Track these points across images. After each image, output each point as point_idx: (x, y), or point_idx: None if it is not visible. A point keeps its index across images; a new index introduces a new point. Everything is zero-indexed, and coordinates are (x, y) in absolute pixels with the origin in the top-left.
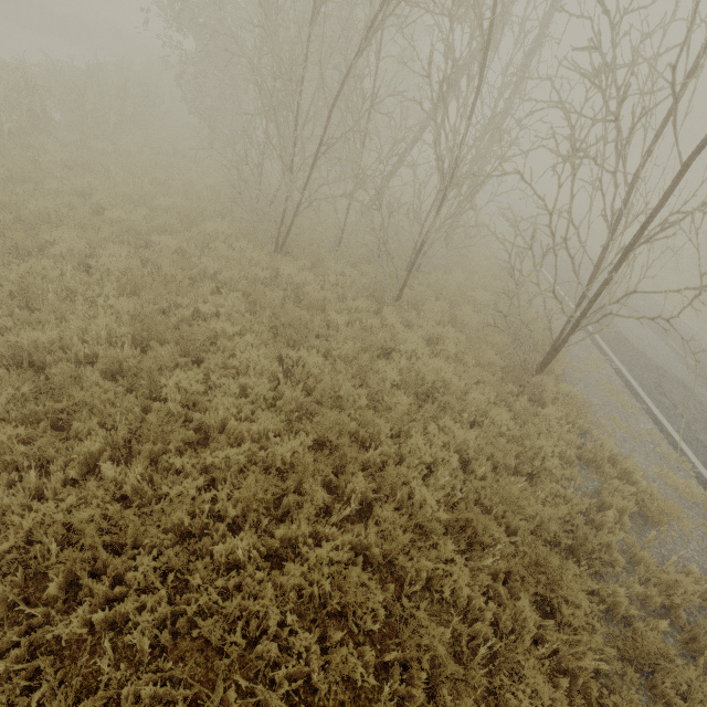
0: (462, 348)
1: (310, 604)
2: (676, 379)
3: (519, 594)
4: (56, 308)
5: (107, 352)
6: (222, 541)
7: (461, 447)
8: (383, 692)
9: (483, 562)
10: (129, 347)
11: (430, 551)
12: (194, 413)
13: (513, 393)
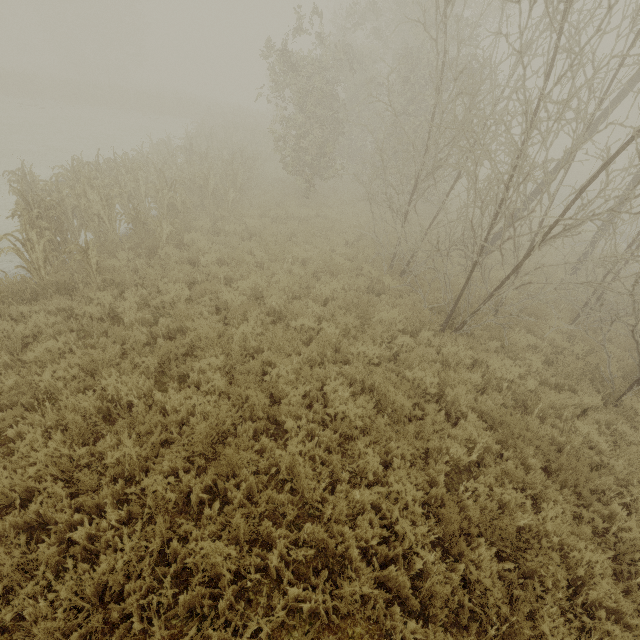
0: None
1: None
2: None
3: None
4: (344, 510)
5: (441, 590)
6: None
7: None
8: None
9: None
10: (435, 554)
11: None
12: None
13: None
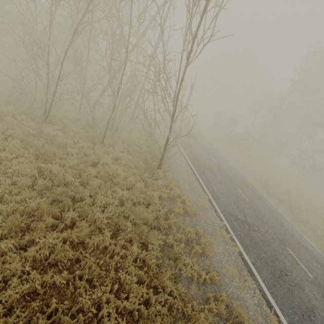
0: (128, 161)
1: (41, 263)
2: (210, 169)
3: (134, 244)
4: None
5: None
6: None
7: (122, 198)
8: (70, 286)
9: (122, 236)
10: None
11: (99, 235)
12: None
13: (148, 177)
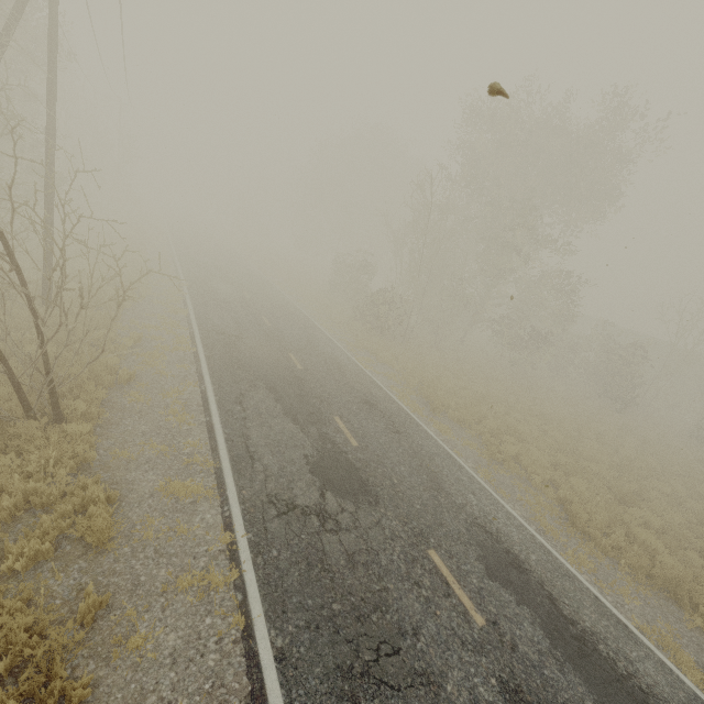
0: None
1: None
2: (268, 385)
3: None
4: None
5: None
6: None
7: None
8: None
9: None
10: None
11: None
12: None
13: None
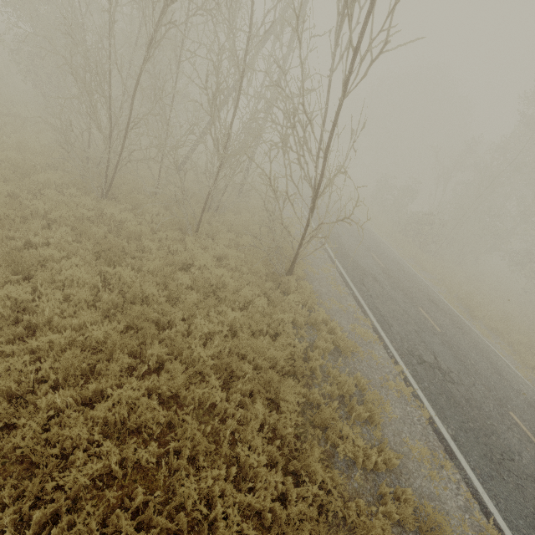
0: (240, 262)
1: (115, 428)
2: (372, 275)
3: (257, 401)
4: None
5: None
6: (45, 398)
7: (232, 323)
8: (163, 467)
9: (237, 387)
10: None
11: (202, 385)
12: (24, 315)
13: (273, 289)
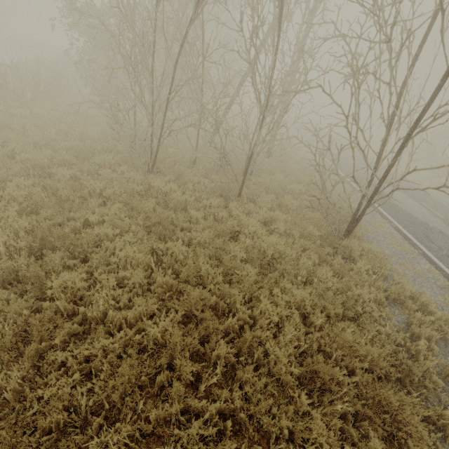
0: (289, 226)
1: None
2: (436, 229)
3: (369, 434)
4: None
5: (3, 265)
6: (99, 433)
7: (299, 303)
8: None
9: (333, 407)
10: (26, 257)
11: (288, 406)
12: (79, 307)
13: (330, 254)
